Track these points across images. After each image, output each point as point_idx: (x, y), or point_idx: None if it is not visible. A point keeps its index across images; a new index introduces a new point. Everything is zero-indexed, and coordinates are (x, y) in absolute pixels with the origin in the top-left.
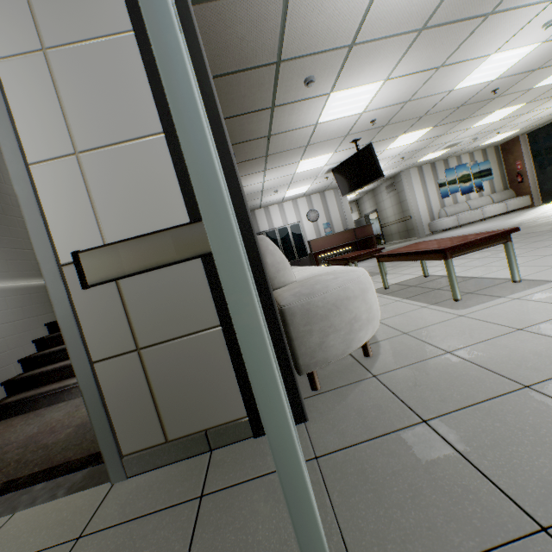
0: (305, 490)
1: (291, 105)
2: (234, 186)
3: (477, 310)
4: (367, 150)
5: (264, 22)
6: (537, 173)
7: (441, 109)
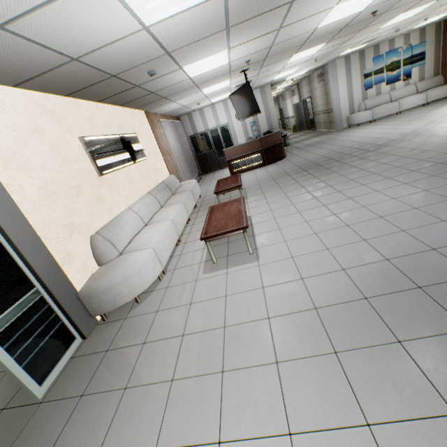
0: (23, 383)
1: (153, 81)
2: (27, 264)
3: (205, 278)
4: (247, 87)
5: (78, 72)
6: None
7: (320, 36)
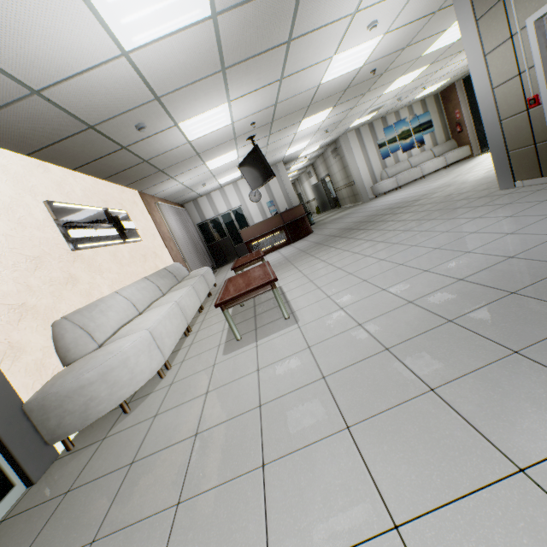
0: None
1: (144, 141)
2: None
3: (226, 359)
4: (256, 151)
5: (43, 115)
6: (474, 121)
7: (326, 96)
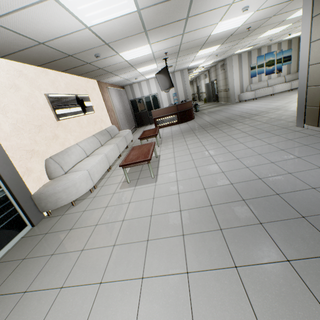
0: None
1: (99, 61)
2: None
3: (120, 192)
4: (165, 70)
5: (45, 51)
6: None
7: (215, 40)
